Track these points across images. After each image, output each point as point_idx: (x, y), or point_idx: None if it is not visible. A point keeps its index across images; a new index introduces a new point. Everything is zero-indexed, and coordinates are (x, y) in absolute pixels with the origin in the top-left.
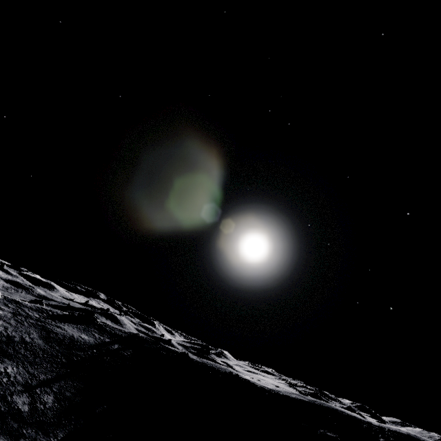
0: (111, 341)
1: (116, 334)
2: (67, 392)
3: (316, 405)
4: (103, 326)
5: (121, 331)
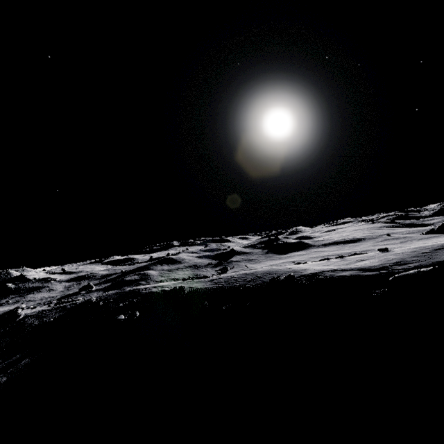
0: None
1: (35, 327)
2: None
3: None
4: (26, 319)
5: (65, 308)
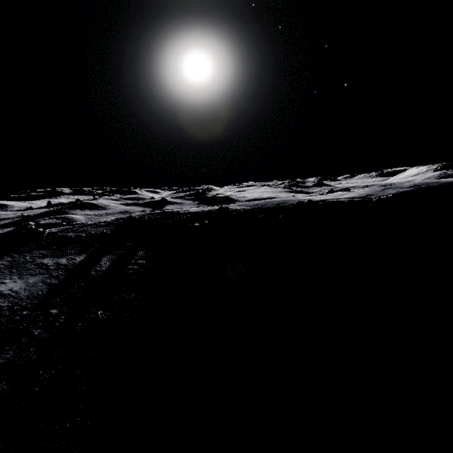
0: (88, 257)
1: (91, 237)
2: None
3: (429, 189)
4: (59, 234)
5: (99, 225)
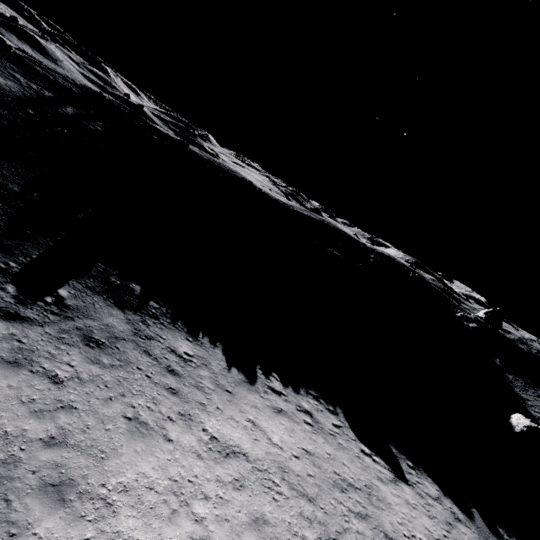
0: (55, 98)
1: (59, 85)
2: (10, 184)
3: (325, 225)
4: (26, 60)
5: (67, 80)
